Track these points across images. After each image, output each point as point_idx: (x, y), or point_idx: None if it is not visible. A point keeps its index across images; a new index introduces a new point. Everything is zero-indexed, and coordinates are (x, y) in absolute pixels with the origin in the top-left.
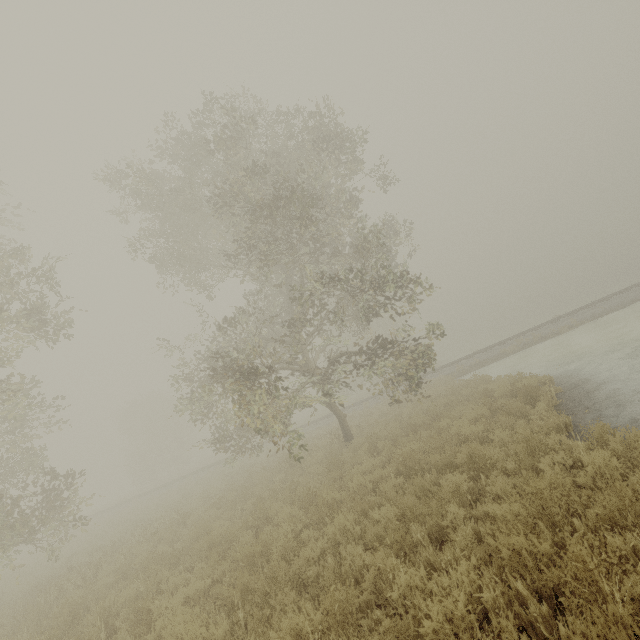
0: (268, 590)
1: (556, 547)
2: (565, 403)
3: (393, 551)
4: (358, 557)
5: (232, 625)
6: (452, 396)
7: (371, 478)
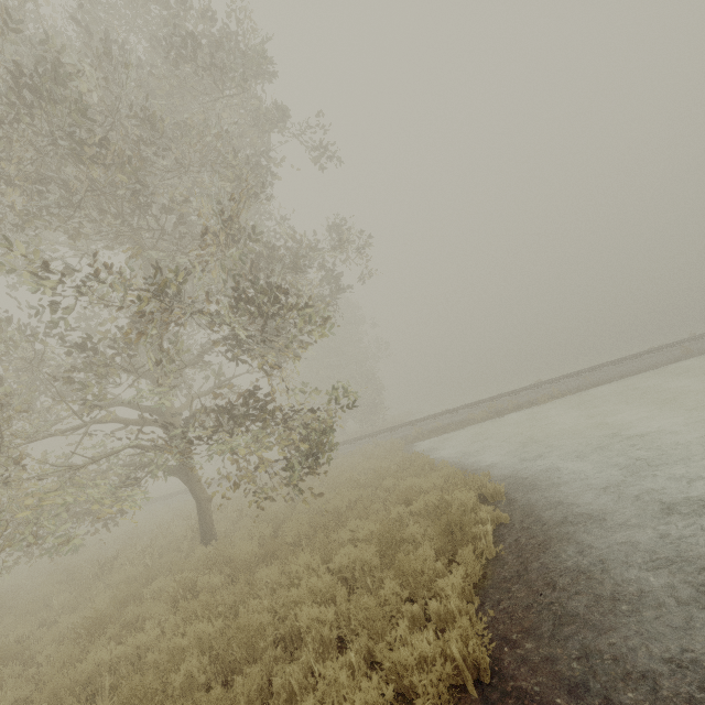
0: None
1: None
2: (505, 559)
3: None
4: None
5: None
6: (368, 488)
7: None
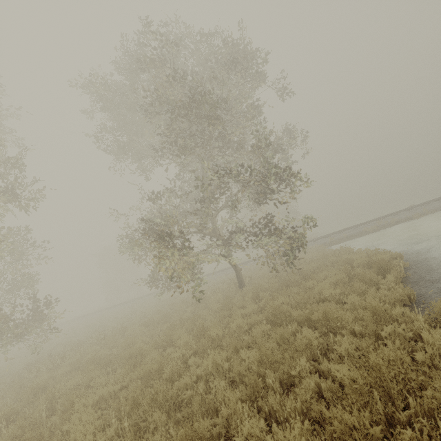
0: (148, 408)
1: (387, 418)
2: (411, 276)
3: (247, 392)
4: (219, 392)
5: (120, 430)
6: (321, 262)
7: (248, 321)
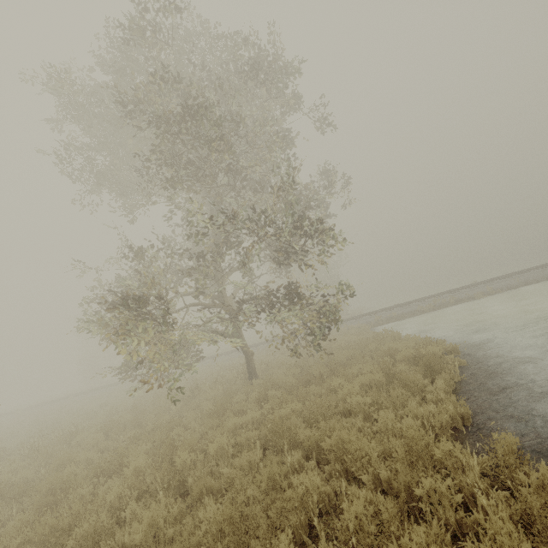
0: None
1: None
2: (467, 381)
3: None
4: None
5: None
6: (358, 349)
7: (237, 440)
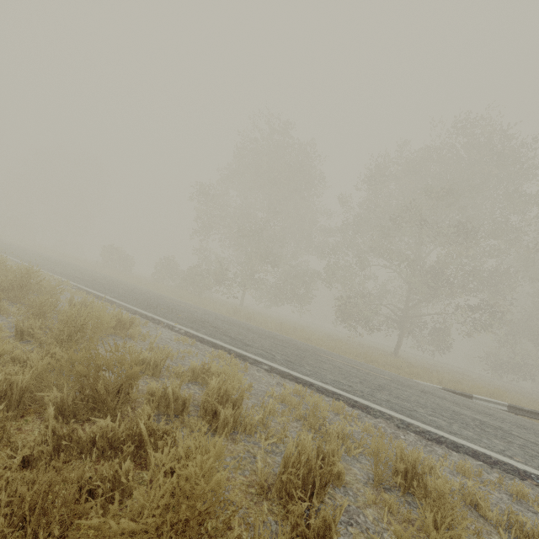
0: None
1: None
2: None
3: None
4: None
5: None
6: None
7: None
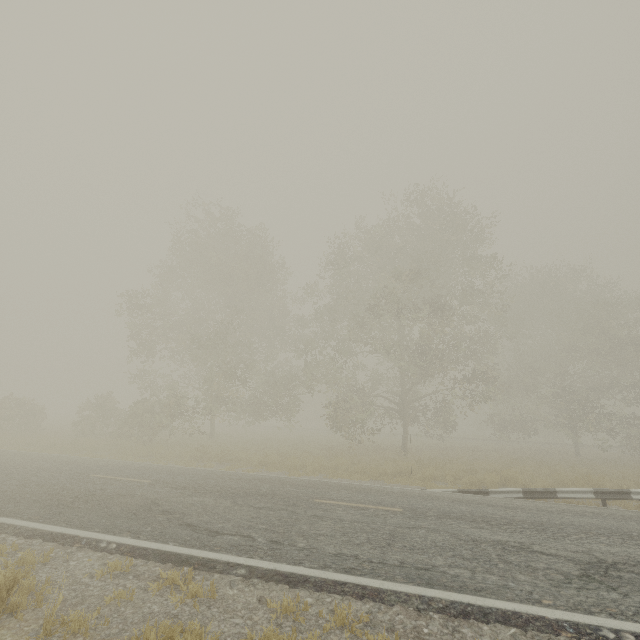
0: None
1: None
2: None
3: None
4: None
5: None
6: None
7: None
